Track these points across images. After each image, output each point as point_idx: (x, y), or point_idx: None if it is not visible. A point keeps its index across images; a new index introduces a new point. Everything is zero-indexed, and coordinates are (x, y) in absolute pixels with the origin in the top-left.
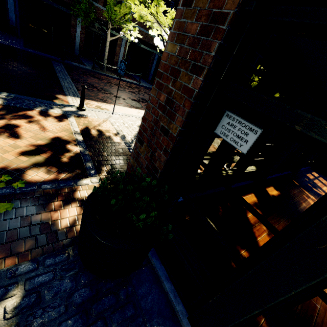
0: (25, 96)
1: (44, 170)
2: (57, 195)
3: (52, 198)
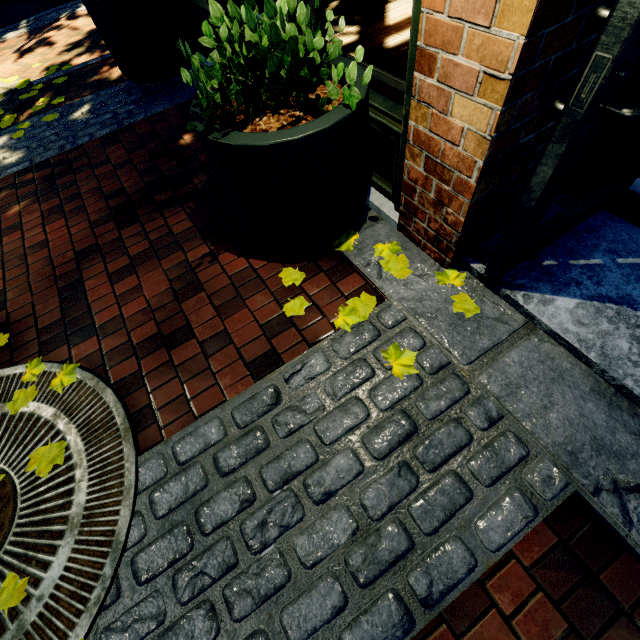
0: (45, 12)
1: (87, 55)
2: (105, 65)
3: (101, 68)
